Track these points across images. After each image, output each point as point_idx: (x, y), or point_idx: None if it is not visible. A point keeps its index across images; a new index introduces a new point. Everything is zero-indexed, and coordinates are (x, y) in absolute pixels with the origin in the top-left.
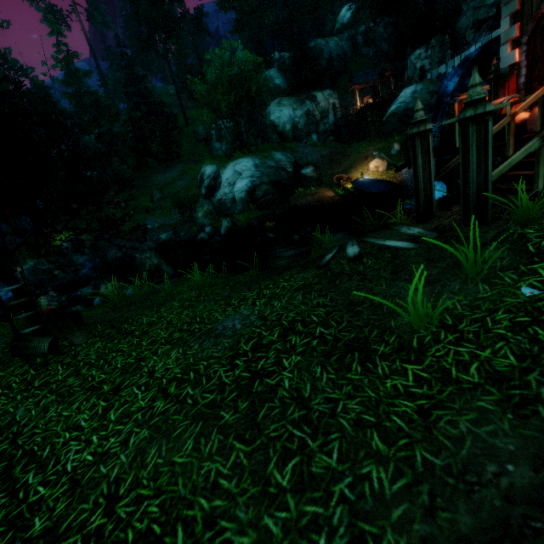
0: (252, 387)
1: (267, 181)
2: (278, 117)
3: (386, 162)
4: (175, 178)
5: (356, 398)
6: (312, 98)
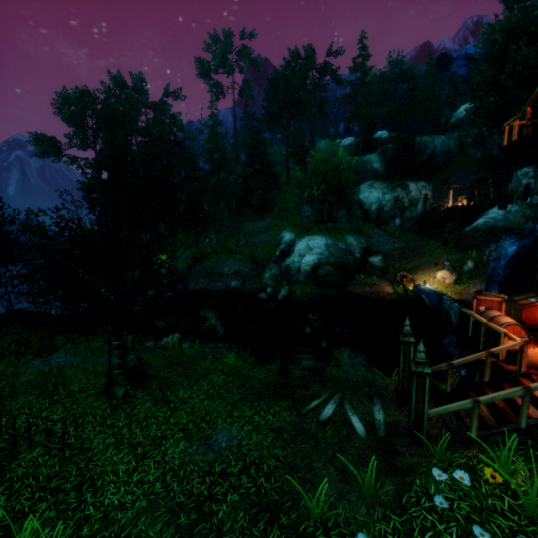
0: (203, 505)
1: (333, 261)
2: (366, 197)
3: (454, 276)
4: (261, 230)
5: None
6: (404, 186)
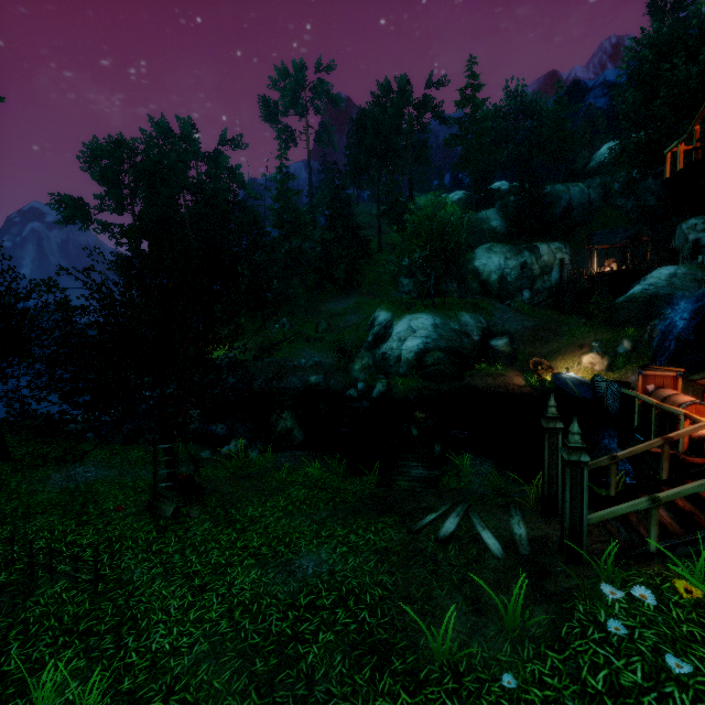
0: (286, 646)
1: (443, 346)
2: (484, 264)
3: (606, 361)
4: (347, 310)
5: (347, 701)
6: (533, 249)
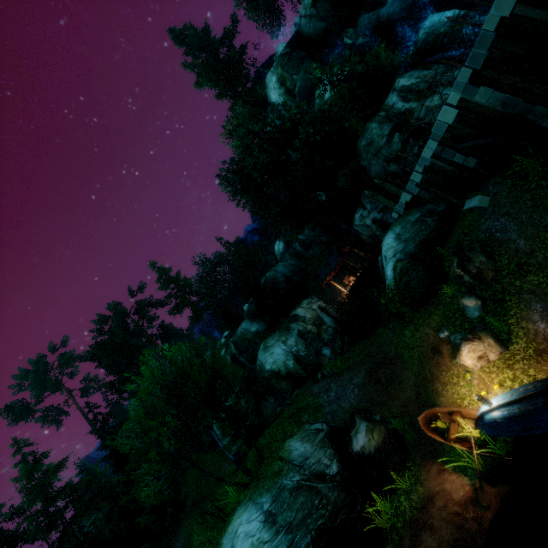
0: None
1: (307, 546)
2: (273, 362)
3: (488, 338)
4: None
5: None
6: (294, 318)
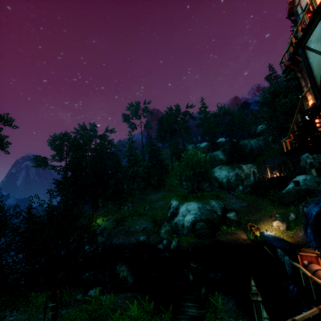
0: None
1: (204, 218)
2: (219, 175)
3: (285, 225)
4: (159, 199)
5: None
6: (239, 167)
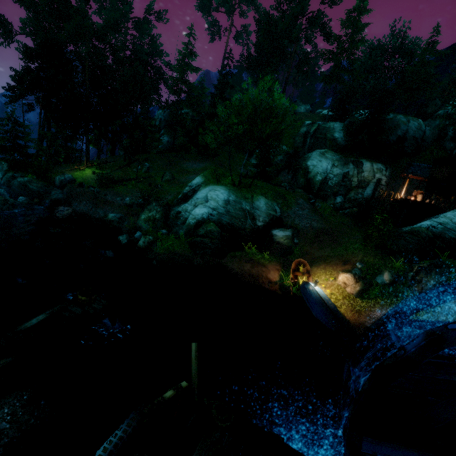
0: None
1: (225, 221)
2: (314, 165)
3: (359, 287)
4: (195, 171)
5: None
6: (358, 163)
